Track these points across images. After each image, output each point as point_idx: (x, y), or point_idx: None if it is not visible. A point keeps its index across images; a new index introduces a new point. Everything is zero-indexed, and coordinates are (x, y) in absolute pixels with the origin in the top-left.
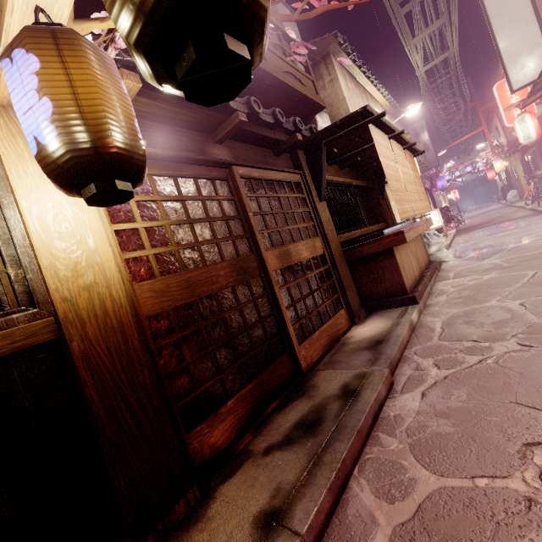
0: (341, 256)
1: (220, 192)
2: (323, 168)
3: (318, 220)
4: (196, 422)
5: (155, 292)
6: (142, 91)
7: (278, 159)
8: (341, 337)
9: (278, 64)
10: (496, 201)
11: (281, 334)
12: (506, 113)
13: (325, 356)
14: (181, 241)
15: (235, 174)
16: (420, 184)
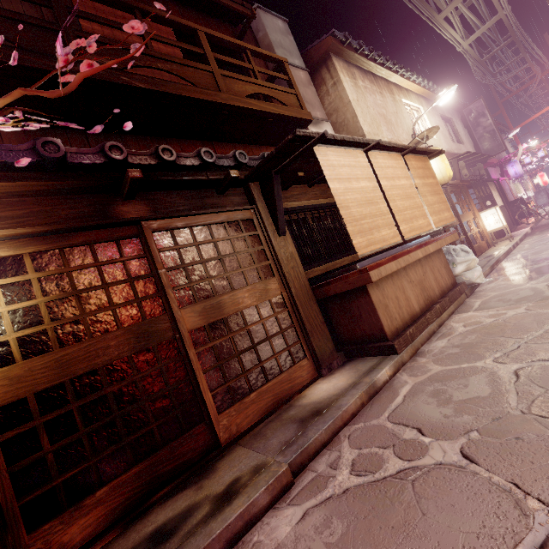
0: (308, 295)
1: (128, 252)
2: (278, 199)
3: (276, 258)
4: (50, 517)
5: (10, 379)
6: (4, 176)
7: (223, 197)
8: (295, 395)
9: (240, 89)
10: None
11: (198, 401)
12: None
13: (262, 422)
14: (60, 316)
15: (146, 229)
16: (435, 191)
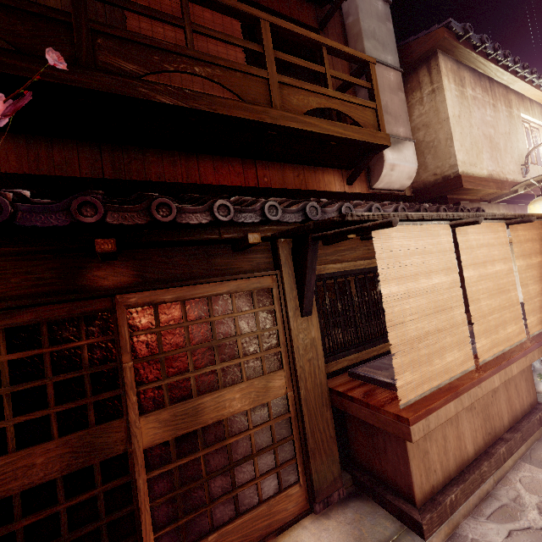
0: (322, 398)
1: (92, 331)
2: (310, 271)
3: (290, 344)
4: None
5: None
6: None
7: (239, 255)
8: (270, 538)
9: (301, 102)
10: None
11: (137, 539)
12: None
13: None
14: None
15: (119, 306)
16: None
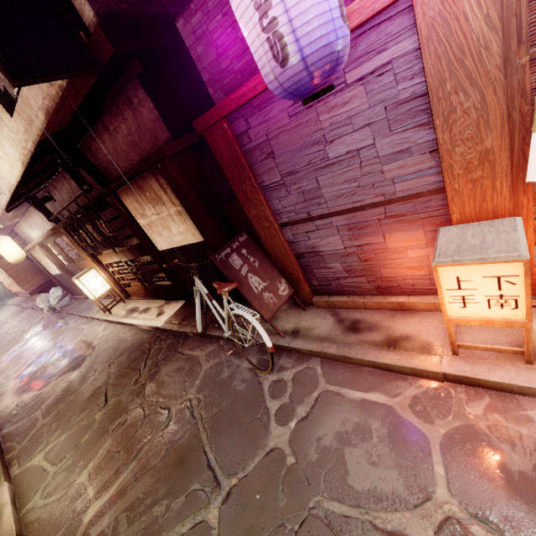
0: None
1: None
2: None
3: None
4: None
5: None
6: None
7: None
8: None
9: None
10: None
11: None
12: None
13: None
14: None
15: None
16: (9, 278)
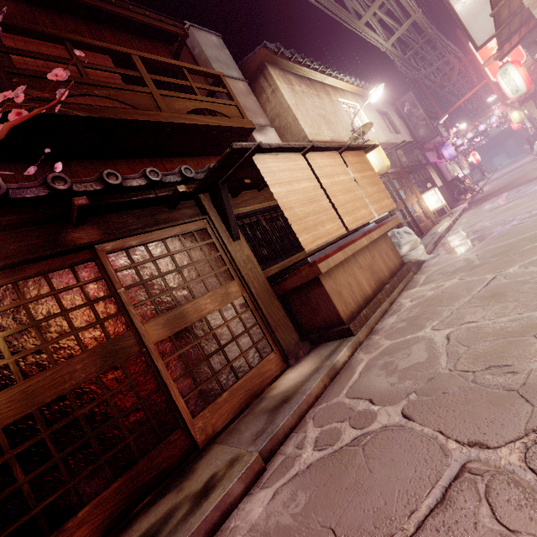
0: (268, 292)
1: (84, 276)
2: (228, 207)
3: (233, 262)
4: None
5: None
6: None
7: (175, 211)
8: (266, 388)
9: (181, 106)
10: (528, 153)
11: (172, 408)
12: (490, 67)
13: (236, 418)
14: (21, 349)
15: (100, 252)
16: (374, 182)
